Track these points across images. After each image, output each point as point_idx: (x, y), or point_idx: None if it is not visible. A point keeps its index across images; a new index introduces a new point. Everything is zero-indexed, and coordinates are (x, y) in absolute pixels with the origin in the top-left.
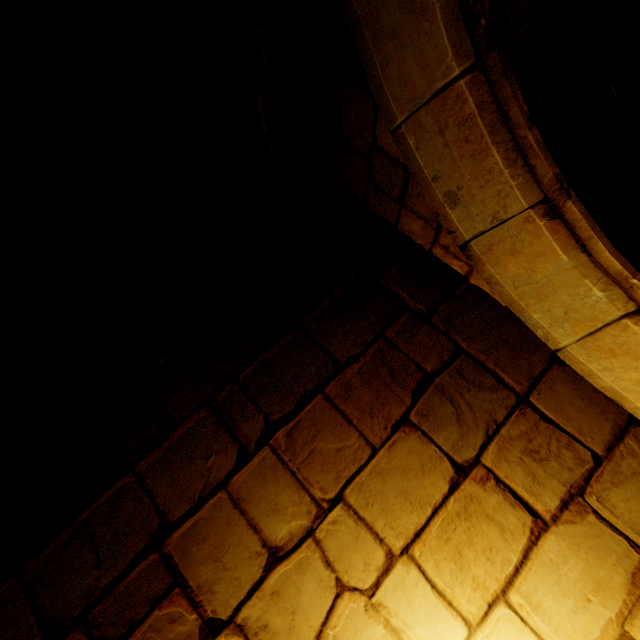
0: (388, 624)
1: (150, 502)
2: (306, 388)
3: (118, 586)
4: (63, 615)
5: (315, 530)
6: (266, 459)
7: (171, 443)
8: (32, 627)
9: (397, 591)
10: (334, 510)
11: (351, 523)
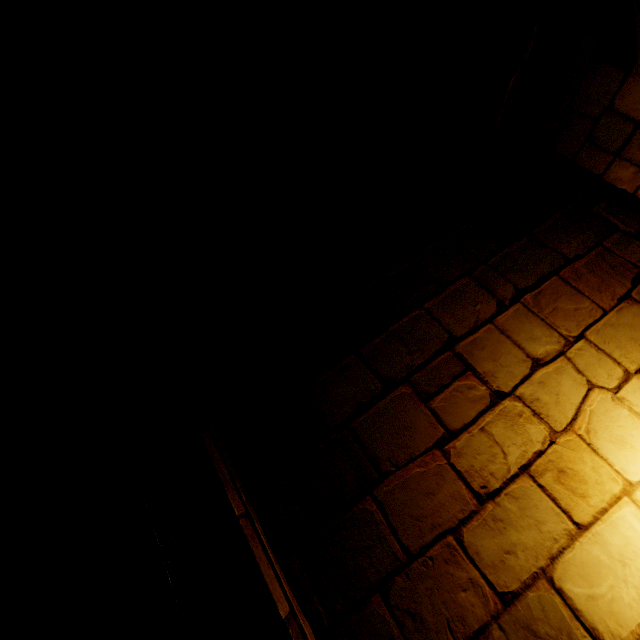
0: (631, 409)
1: (438, 325)
2: (543, 271)
3: (427, 366)
4: (393, 376)
5: (565, 352)
6: (519, 310)
7: (446, 294)
8: (373, 380)
9: (635, 393)
10: (578, 343)
11: (593, 351)
